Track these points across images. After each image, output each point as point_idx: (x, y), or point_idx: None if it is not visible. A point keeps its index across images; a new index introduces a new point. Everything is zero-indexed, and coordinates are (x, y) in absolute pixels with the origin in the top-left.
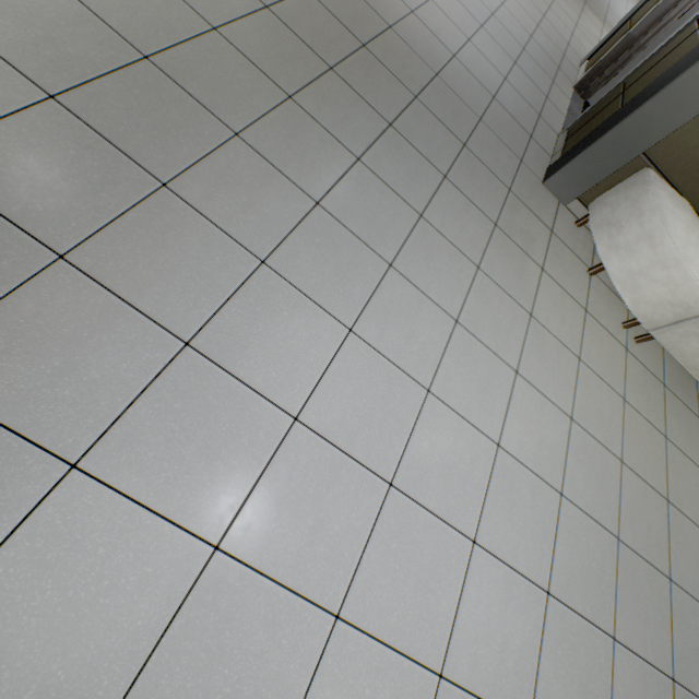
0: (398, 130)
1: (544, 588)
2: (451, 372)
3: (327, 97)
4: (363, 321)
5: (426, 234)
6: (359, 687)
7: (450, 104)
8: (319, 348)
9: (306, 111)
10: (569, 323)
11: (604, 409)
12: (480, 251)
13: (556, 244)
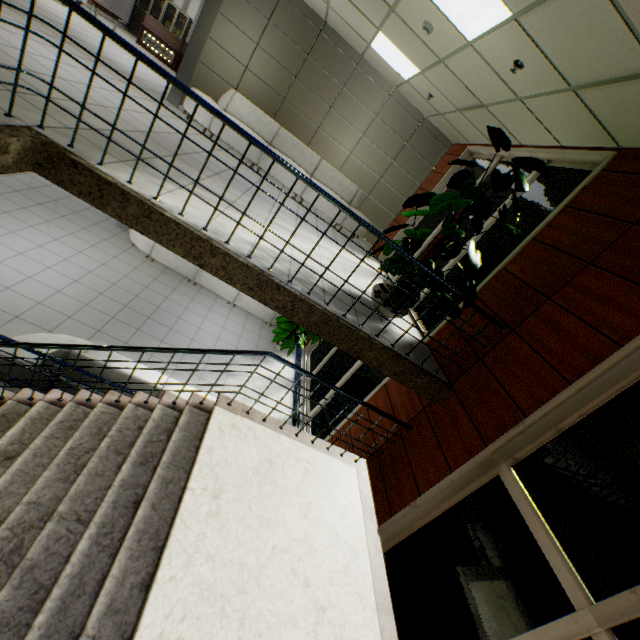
0: (44, 206)
1: (75, 280)
2: (51, 246)
3: (14, 196)
4: (19, 232)
5: (50, 224)
6: (5, 271)
7: (73, 204)
8: (2, 232)
9: (5, 198)
10: (114, 251)
11: (123, 267)
12: (74, 231)
13: (117, 237)
